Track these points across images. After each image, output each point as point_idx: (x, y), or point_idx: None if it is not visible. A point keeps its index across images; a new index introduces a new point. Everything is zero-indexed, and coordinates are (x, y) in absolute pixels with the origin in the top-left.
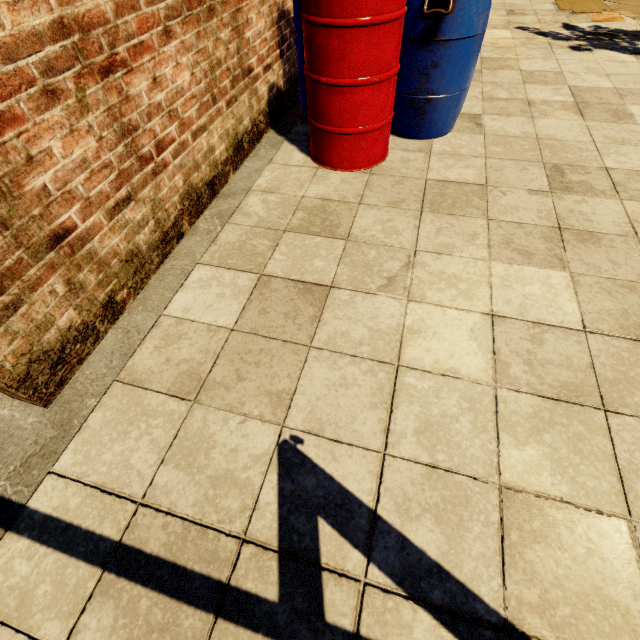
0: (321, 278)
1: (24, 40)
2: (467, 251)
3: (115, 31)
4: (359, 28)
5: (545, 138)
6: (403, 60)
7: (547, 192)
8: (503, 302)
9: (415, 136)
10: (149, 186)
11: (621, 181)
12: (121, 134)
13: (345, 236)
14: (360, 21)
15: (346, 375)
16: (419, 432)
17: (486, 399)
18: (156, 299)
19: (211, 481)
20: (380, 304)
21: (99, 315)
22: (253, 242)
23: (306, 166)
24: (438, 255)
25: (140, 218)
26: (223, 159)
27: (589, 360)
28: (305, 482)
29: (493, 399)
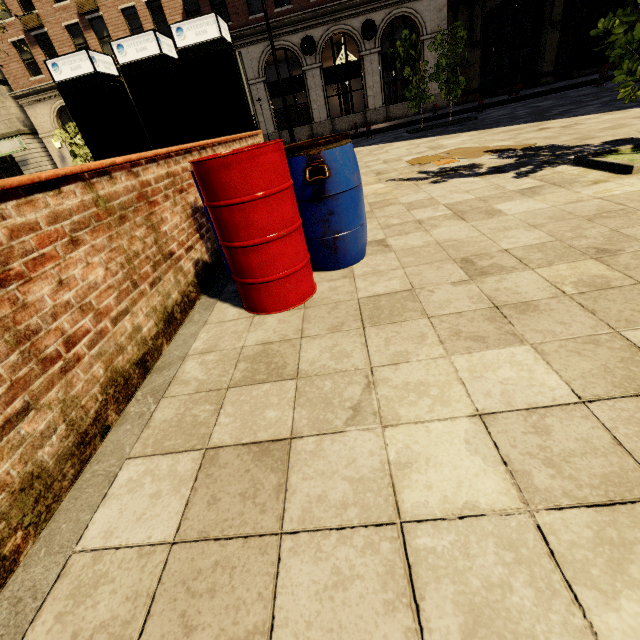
0: (278, 431)
1: None
2: (422, 353)
3: (9, 251)
4: (256, 201)
5: (444, 241)
6: (304, 216)
7: (468, 280)
8: (483, 396)
9: (336, 267)
10: (57, 387)
11: (523, 256)
12: (15, 342)
13: (294, 374)
14: (255, 196)
15: (338, 565)
16: (469, 633)
17: (529, 536)
18: (67, 529)
19: None
20: (353, 442)
21: None
22: (193, 411)
23: (241, 318)
24: (396, 366)
25: (44, 427)
26: (153, 334)
27: (610, 435)
28: None
29: (537, 532)
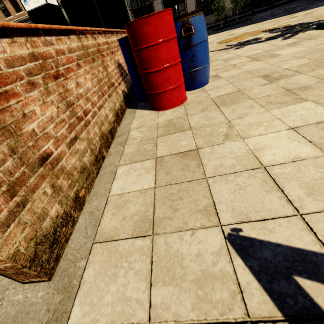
0: (189, 147)
1: (16, 59)
2: (254, 112)
3: (57, 61)
4: (161, 44)
5: (250, 70)
6: None
7: (269, 83)
8: (292, 122)
9: (195, 88)
10: (84, 132)
11: (297, 69)
12: (67, 106)
13: (189, 128)
14: (161, 40)
15: (238, 183)
16: (309, 194)
17: None
18: (102, 190)
19: (195, 284)
20: (229, 146)
21: (72, 206)
22: (143, 147)
23: (152, 113)
24: (241, 118)
25: (83, 148)
26: (112, 120)
27: None
28: (263, 255)
29: None
